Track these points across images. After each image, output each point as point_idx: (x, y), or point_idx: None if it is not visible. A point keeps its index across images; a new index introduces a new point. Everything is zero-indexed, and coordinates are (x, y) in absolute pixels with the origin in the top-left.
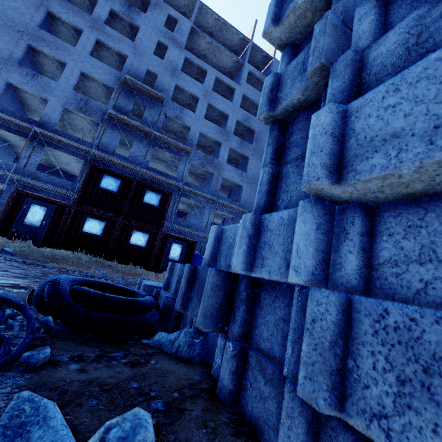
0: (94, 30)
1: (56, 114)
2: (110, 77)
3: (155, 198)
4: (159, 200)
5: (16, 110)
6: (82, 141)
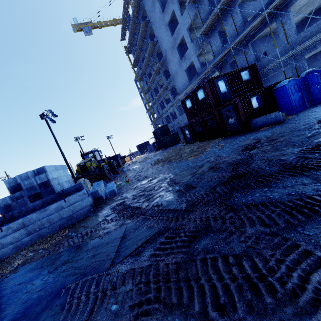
0: (173, 1)
1: (198, 63)
2: (191, 10)
3: (201, 93)
4: (203, 92)
5: (203, 68)
6: (210, 62)
